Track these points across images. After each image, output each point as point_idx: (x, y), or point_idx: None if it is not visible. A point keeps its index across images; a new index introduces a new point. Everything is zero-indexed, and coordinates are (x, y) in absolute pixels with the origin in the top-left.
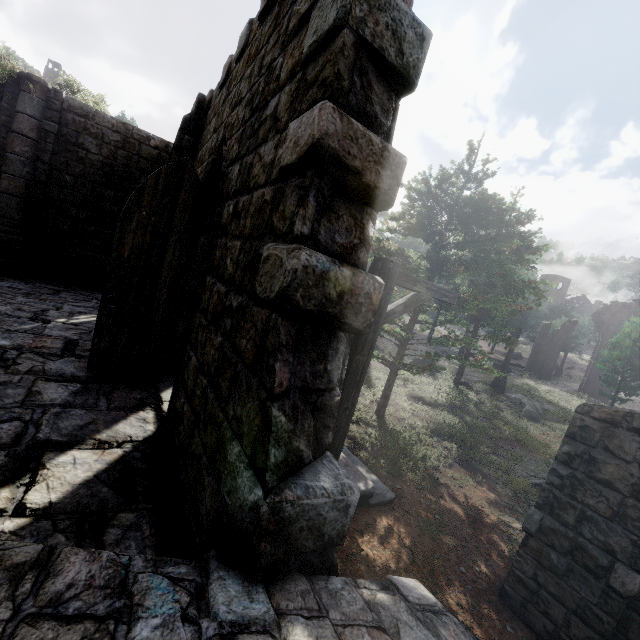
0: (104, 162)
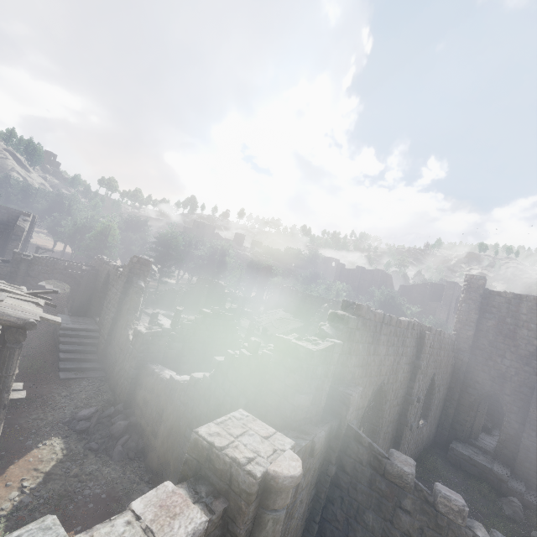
0: (0, 218)
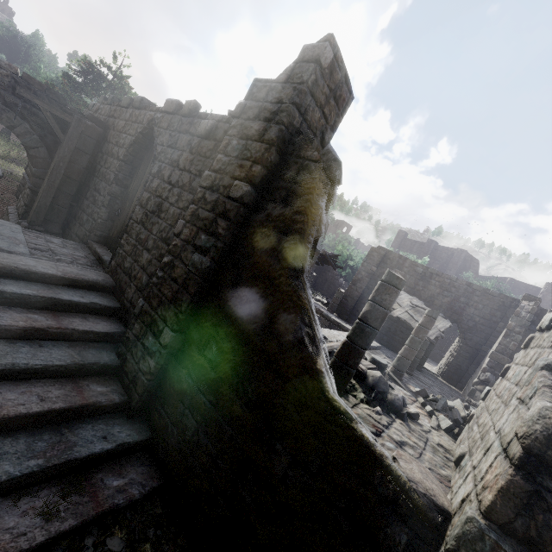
0: None
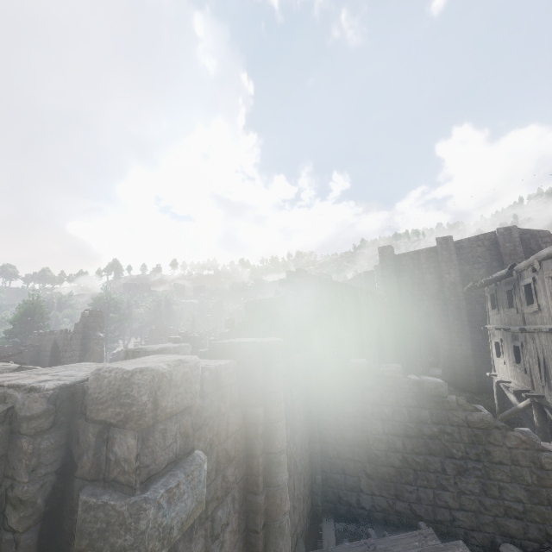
0: None
